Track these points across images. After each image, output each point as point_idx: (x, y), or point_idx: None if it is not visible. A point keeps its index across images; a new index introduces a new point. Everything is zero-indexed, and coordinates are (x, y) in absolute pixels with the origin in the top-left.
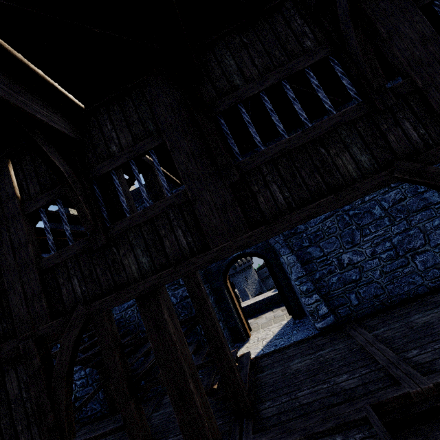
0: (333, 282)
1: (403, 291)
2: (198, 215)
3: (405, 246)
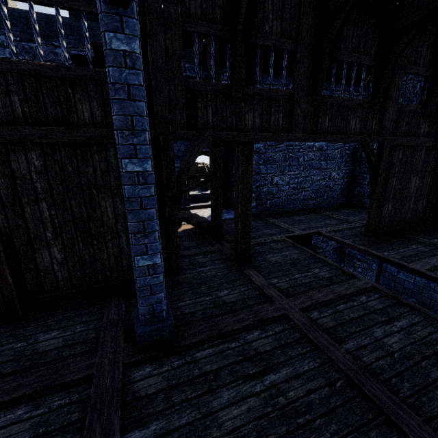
0: (263, 191)
1: (289, 207)
2: (294, 111)
3: (302, 185)
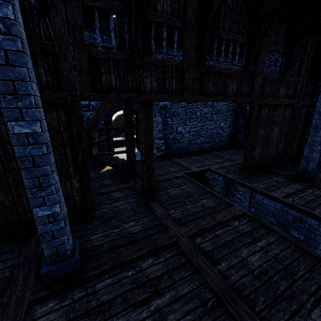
0: (170, 137)
1: (190, 149)
2: (185, 78)
3: (199, 132)
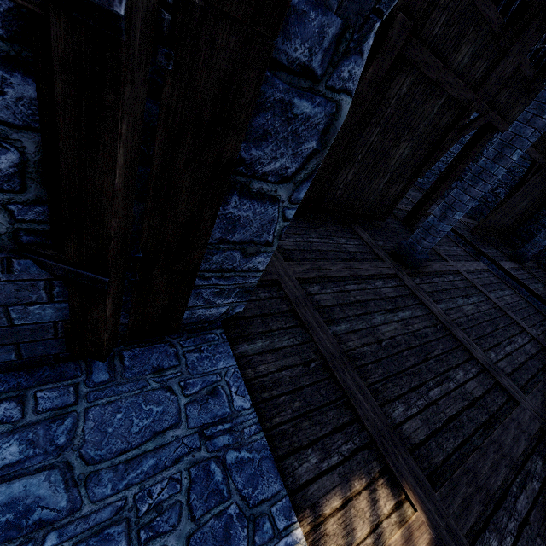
0: None
1: None
2: None
3: None
